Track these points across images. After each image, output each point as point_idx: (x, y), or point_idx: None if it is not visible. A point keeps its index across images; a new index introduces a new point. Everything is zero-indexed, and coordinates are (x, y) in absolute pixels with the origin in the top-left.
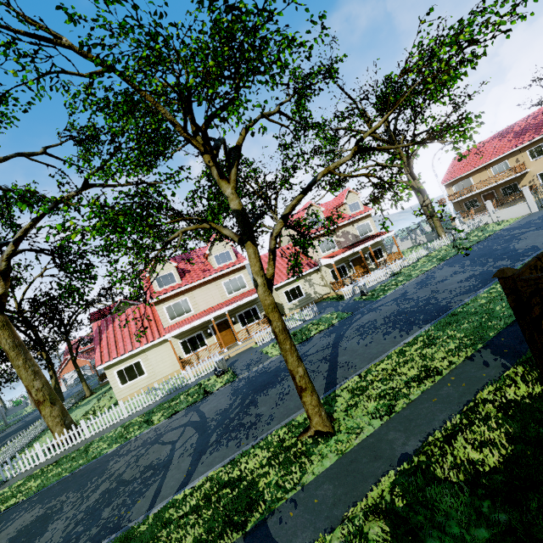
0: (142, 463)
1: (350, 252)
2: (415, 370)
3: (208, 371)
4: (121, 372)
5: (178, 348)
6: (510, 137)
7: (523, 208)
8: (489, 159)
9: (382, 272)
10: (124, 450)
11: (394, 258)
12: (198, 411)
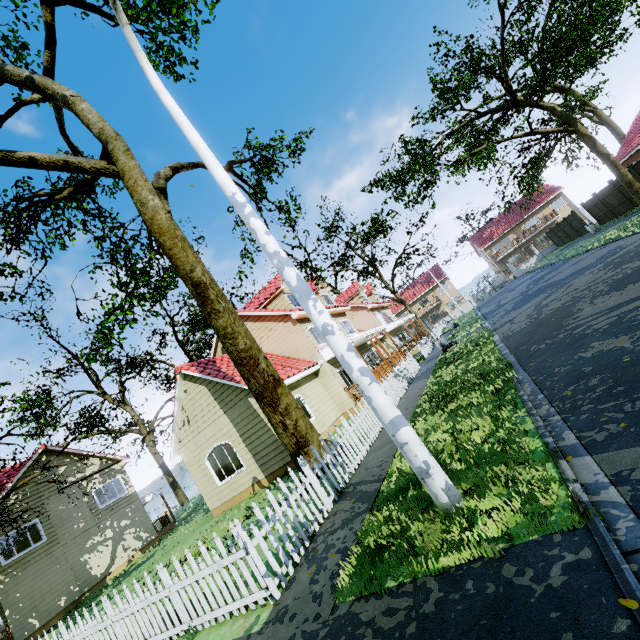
0: (587, 280)
1: (406, 318)
2: (633, 220)
3: (416, 369)
4: None
5: (339, 378)
6: (420, 285)
7: (469, 305)
8: (416, 296)
9: (437, 331)
10: (523, 326)
11: (425, 333)
12: (521, 312)
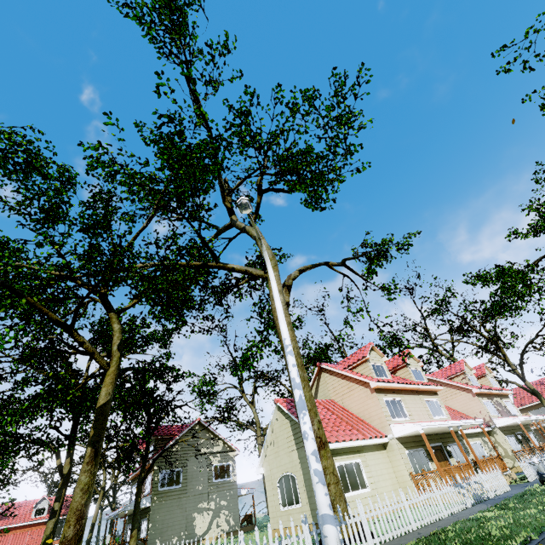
0: None
1: (528, 418)
2: None
3: (500, 489)
4: (342, 469)
5: (407, 460)
6: None
7: None
8: None
9: None
10: None
11: None
12: None
